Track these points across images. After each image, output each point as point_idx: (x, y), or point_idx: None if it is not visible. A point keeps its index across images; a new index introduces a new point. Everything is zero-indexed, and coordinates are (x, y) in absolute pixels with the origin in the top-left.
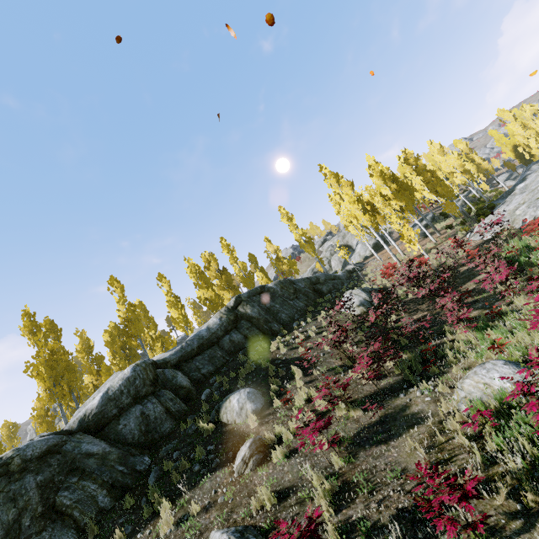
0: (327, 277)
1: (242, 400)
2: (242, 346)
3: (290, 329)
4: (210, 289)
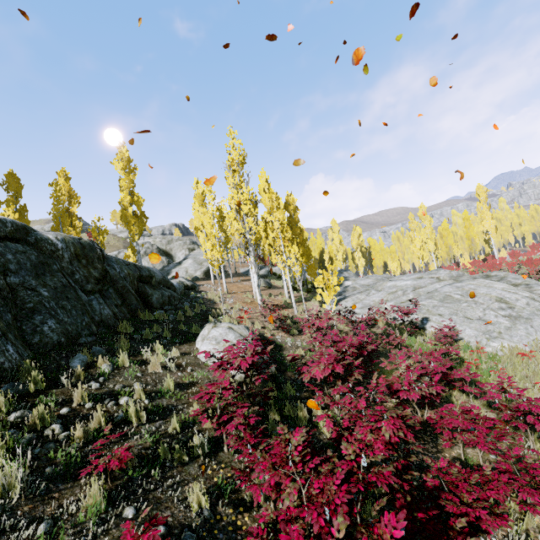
0: (163, 279)
1: None
2: None
3: (56, 374)
4: None
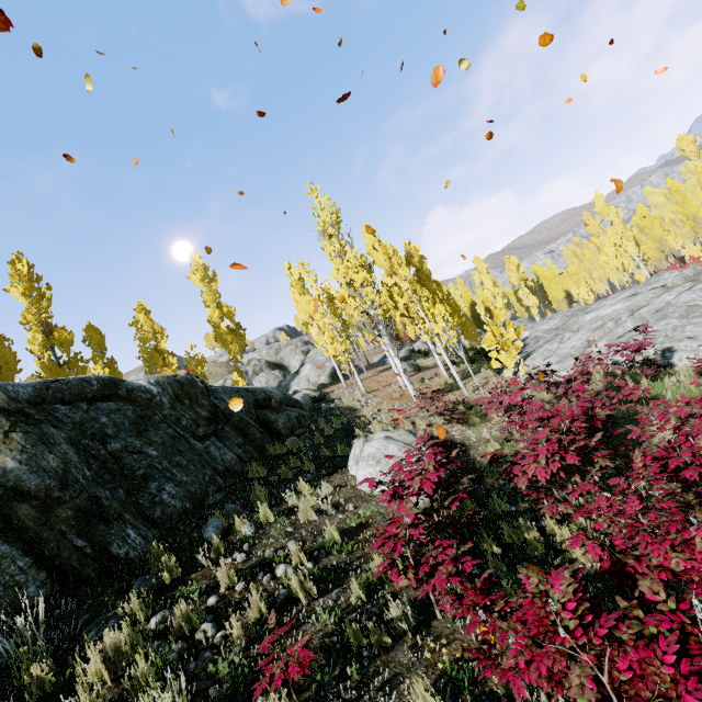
0: (284, 398)
1: None
2: None
3: (191, 553)
4: None
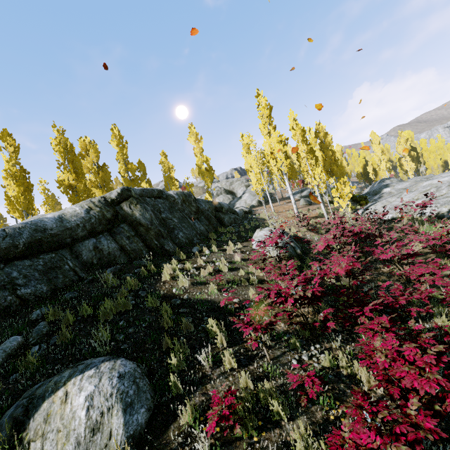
0: (229, 208)
1: (101, 401)
2: (112, 261)
3: (188, 254)
4: (81, 177)
